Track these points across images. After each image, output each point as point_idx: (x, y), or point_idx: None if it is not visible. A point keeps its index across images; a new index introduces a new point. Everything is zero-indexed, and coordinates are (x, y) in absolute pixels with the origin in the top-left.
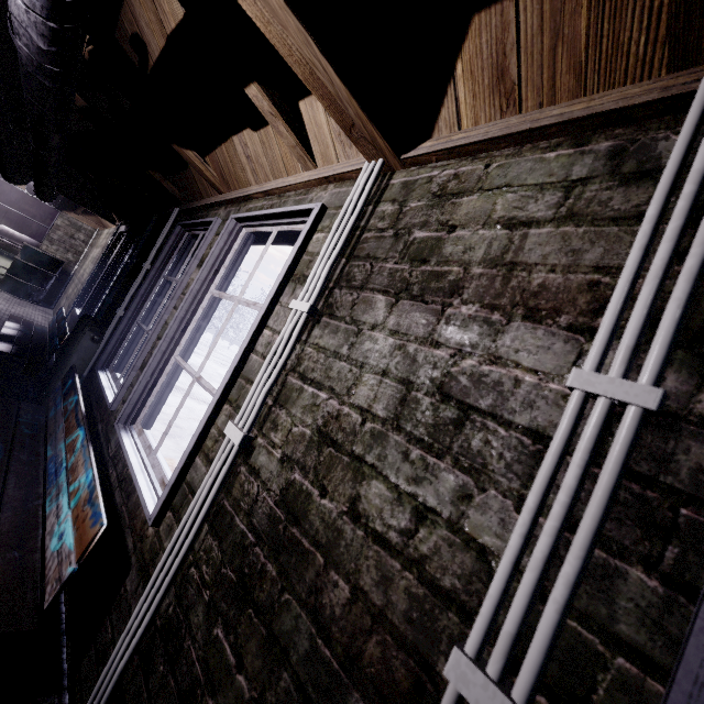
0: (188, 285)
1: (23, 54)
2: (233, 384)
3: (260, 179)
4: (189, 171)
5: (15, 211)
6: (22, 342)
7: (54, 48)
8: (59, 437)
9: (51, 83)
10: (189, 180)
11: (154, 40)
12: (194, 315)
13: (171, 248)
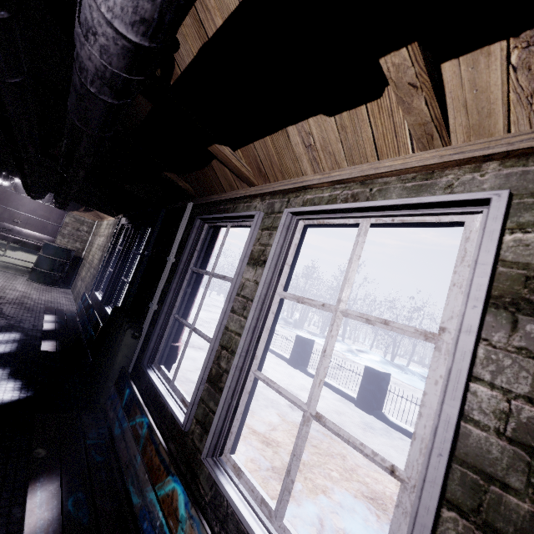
0: (244, 286)
1: (92, 65)
2: (446, 473)
3: (322, 168)
4: (211, 168)
5: (34, 217)
6: (61, 335)
7: (145, 43)
8: (142, 478)
9: (115, 99)
10: (209, 177)
11: (185, 45)
12: (264, 321)
13: (193, 240)
